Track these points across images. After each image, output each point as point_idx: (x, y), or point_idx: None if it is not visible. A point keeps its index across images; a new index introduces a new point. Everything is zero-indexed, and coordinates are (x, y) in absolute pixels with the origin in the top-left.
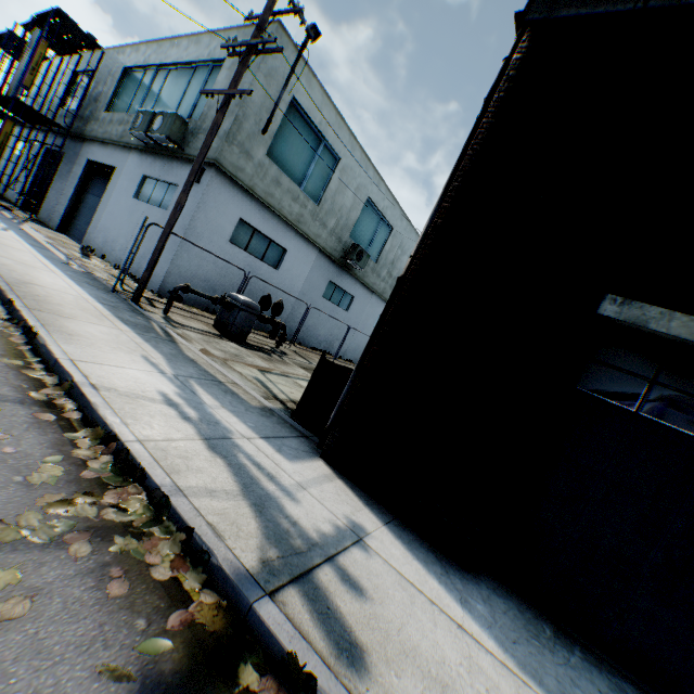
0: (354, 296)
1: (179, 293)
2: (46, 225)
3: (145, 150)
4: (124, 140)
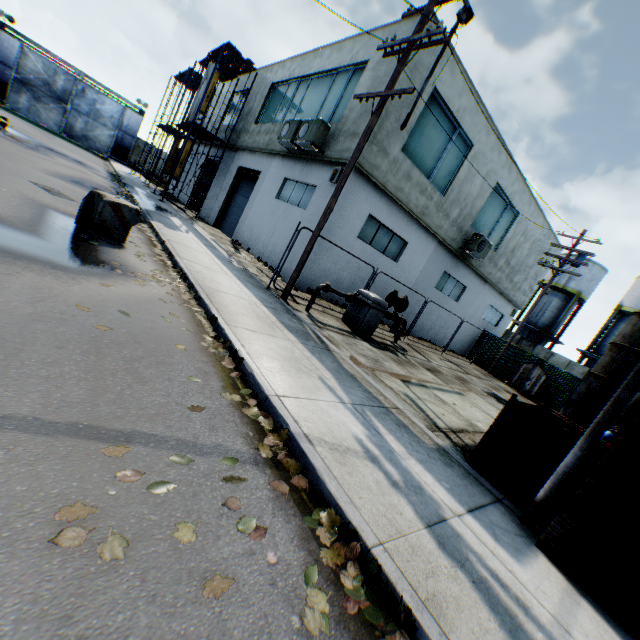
0: (465, 286)
1: (310, 286)
2: (205, 221)
3: (287, 155)
4: (269, 147)
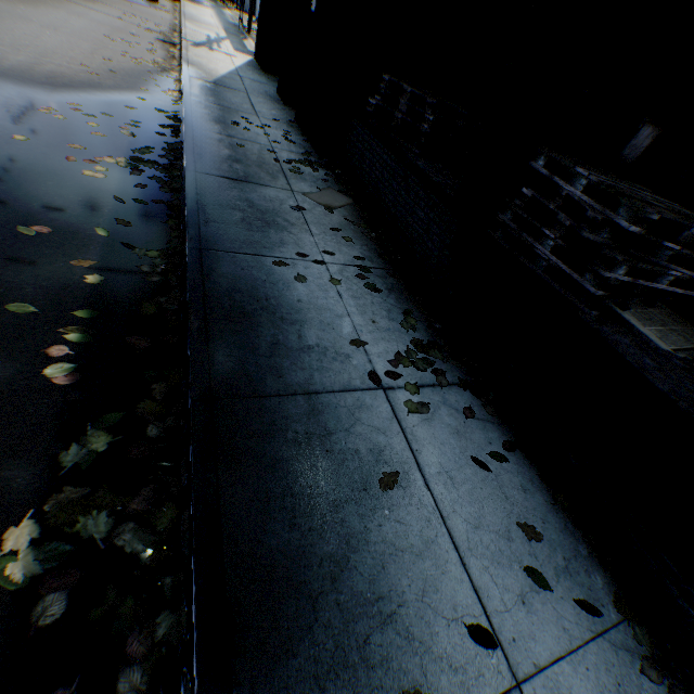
0: None
1: None
2: (245, 14)
3: None
4: None
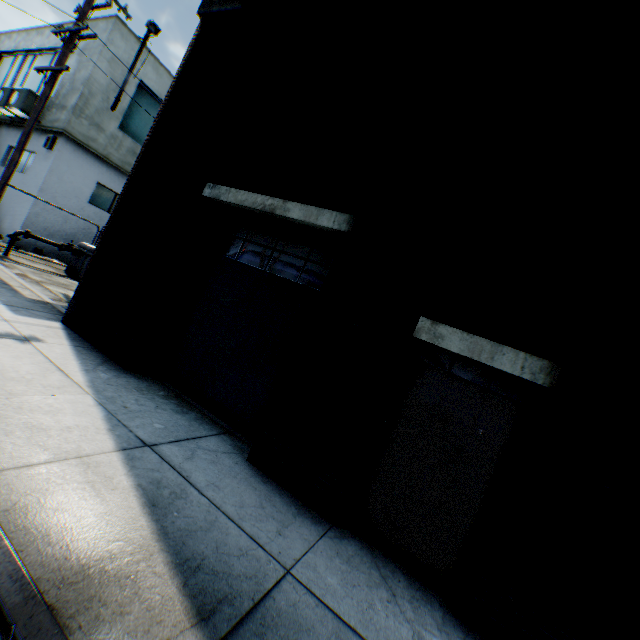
0: None
1: (39, 246)
2: None
3: (12, 124)
4: None
